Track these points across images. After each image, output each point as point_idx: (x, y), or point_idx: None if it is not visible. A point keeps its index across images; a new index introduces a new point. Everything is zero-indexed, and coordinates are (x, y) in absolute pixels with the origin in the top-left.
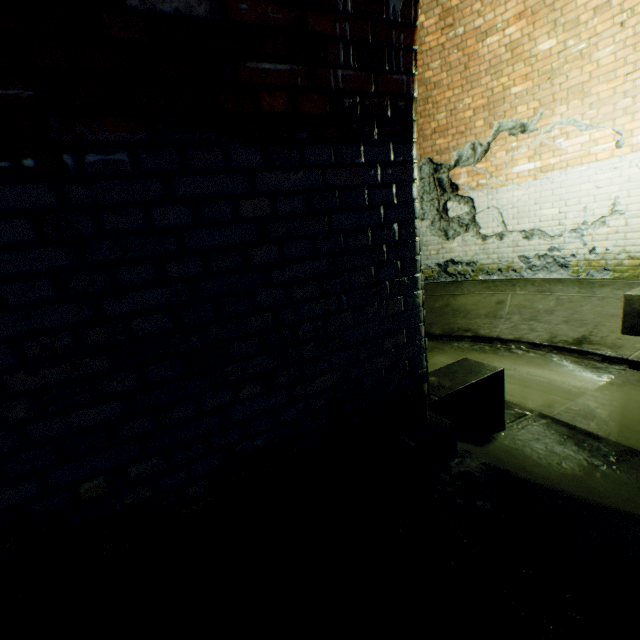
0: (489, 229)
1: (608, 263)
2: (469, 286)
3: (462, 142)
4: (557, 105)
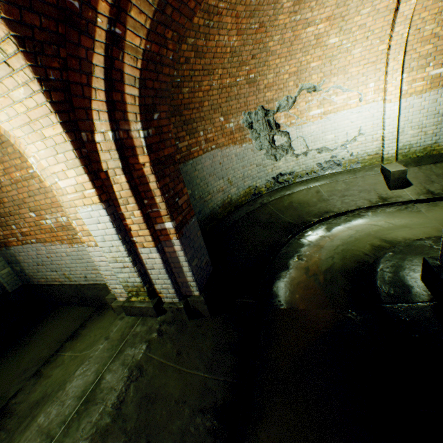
0: (299, 150)
1: (359, 159)
2: (294, 187)
3: (281, 95)
4: (332, 77)
